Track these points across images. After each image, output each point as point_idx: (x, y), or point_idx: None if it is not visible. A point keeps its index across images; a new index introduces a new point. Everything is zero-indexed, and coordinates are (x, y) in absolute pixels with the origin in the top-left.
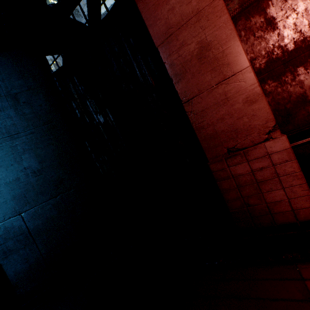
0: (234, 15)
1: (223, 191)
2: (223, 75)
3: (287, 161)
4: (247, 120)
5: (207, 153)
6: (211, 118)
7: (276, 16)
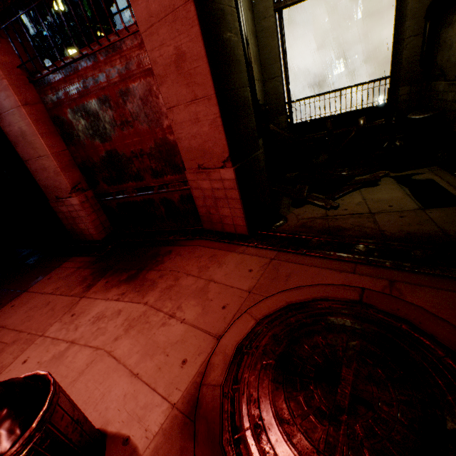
0: (51, 107)
1: (61, 219)
2: (39, 154)
3: (81, 210)
4: (59, 184)
5: (47, 195)
6: (42, 176)
7: (73, 121)
